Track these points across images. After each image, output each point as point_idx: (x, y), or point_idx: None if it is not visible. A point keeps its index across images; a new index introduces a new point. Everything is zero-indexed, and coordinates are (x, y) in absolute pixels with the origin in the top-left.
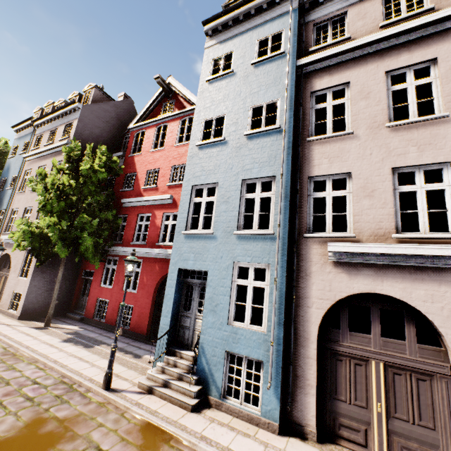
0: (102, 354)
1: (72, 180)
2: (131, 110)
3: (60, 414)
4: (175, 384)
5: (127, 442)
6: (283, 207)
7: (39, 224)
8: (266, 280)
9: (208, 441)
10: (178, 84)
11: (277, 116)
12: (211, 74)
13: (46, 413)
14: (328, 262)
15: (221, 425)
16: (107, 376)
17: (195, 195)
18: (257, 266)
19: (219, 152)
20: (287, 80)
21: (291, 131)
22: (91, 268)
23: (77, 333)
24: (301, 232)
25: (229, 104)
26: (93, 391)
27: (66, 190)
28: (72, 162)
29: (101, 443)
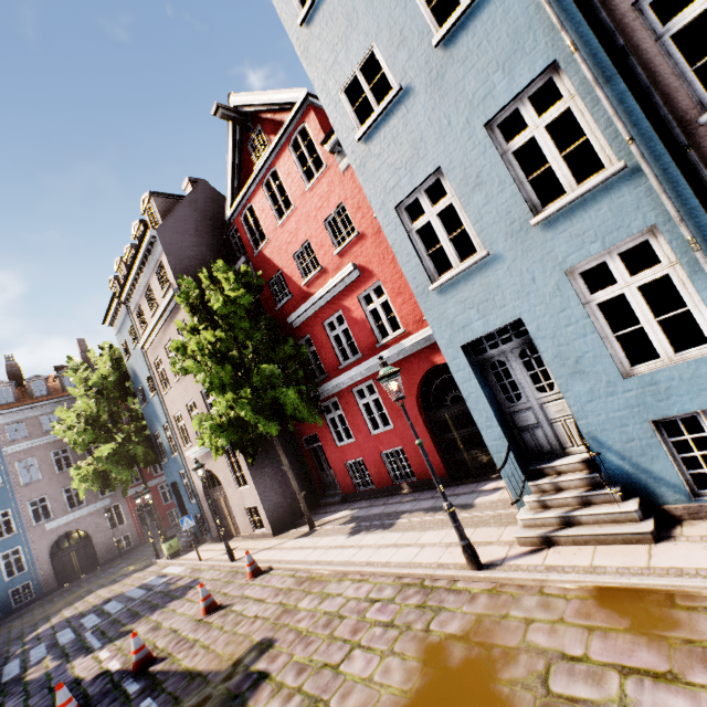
0: (417, 527)
1: (217, 332)
2: (211, 195)
3: (452, 629)
4: (586, 514)
5: (602, 630)
6: (615, 102)
7: (219, 411)
8: (661, 260)
9: None
10: (249, 96)
11: None
12: (300, 6)
13: (430, 635)
14: None
15: None
16: (468, 551)
17: (409, 220)
18: (622, 247)
19: (406, 117)
20: None
21: None
22: (309, 431)
23: (355, 518)
24: (685, 122)
25: (367, 23)
26: (460, 579)
27: (219, 349)
28: (199, 310)
29: (562, 648)
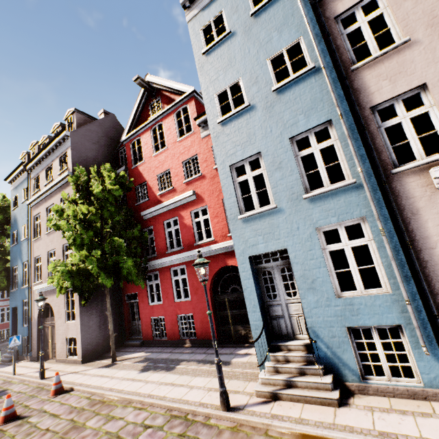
0: (190, 373)
1: (90, 207)
2: (115, 124)
3: None
4: (301, 381)
5: None
6: (356, 149)
7: (73, 261)
8: (365, 236)
9: (393, 437)
10: (159, 79)
11: (305, 57)
12: (205, 45)
13: None
14: (437, 191)
15: (386, 412)
16: (223, 396)
17: (236, 175)
18: (347, 223)
19: (248, 120)
20: (303, 13)
21: (330, 65)
22: (132, 290)
23: (148, 359)
24: (385, 170)
25: (240, 67)
26: (213, 417)
27: (88, 219)
28: (82, 190)
29: None
